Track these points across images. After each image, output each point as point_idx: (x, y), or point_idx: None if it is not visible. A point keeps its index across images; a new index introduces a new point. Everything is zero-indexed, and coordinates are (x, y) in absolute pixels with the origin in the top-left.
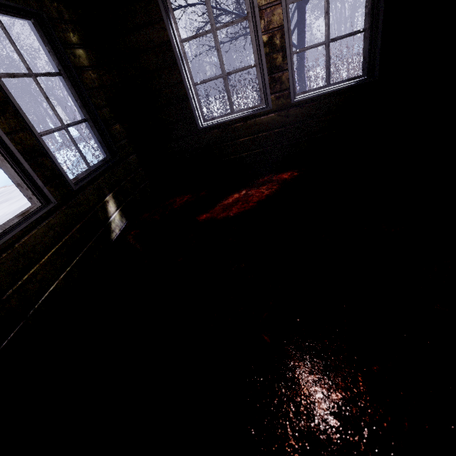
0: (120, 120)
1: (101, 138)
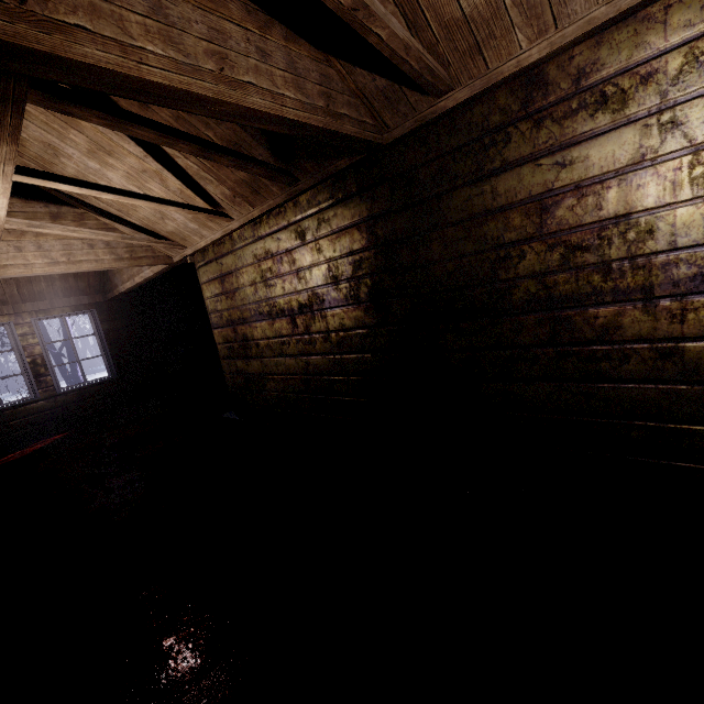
0: None
1: None
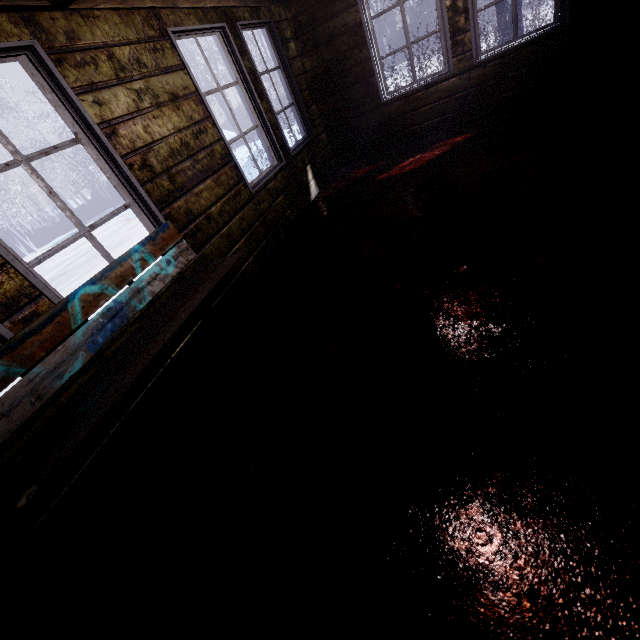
0: (315, 102)
1: (302, 119)
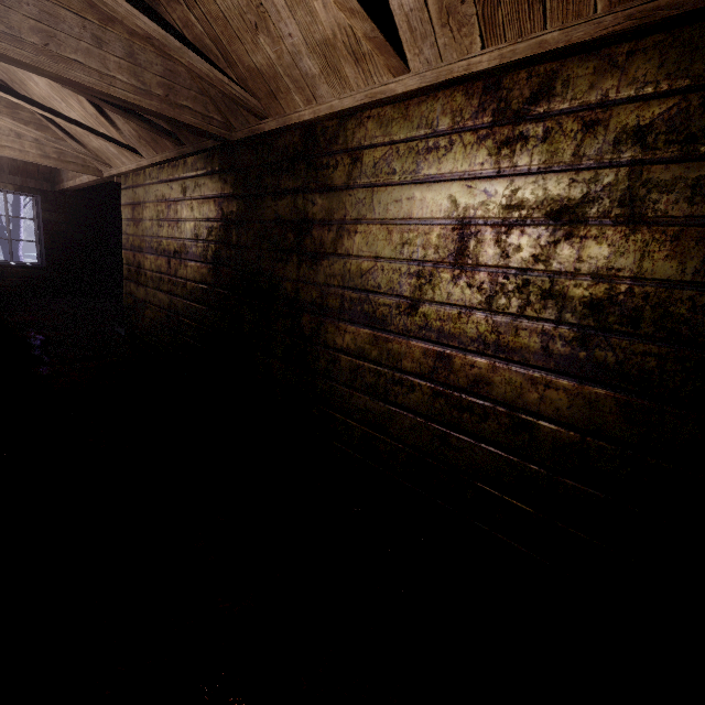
0: None
1: None
